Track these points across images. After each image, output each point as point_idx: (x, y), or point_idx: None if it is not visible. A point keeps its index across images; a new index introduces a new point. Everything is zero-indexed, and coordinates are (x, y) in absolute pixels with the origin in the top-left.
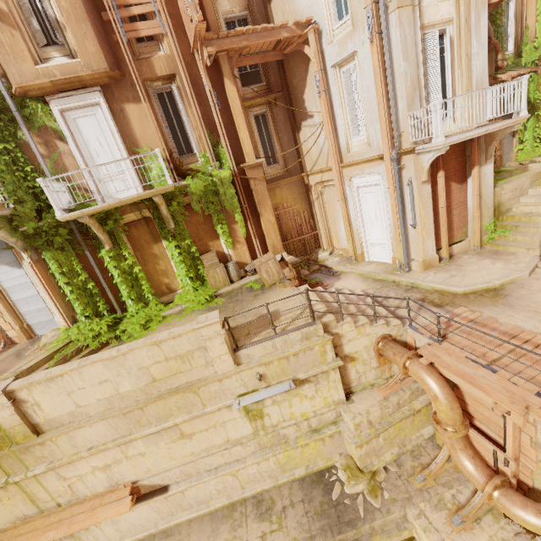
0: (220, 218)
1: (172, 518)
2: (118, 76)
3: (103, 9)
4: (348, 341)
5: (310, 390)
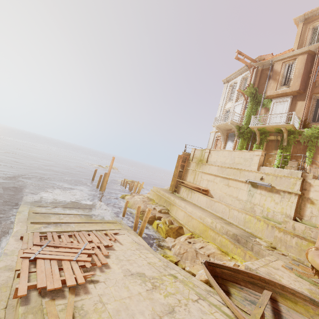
0: (311, 149)
1: (207, 208)
2: (301, 92)
3: (311, 73)
4: (314, 191)
5: (278, 198)
